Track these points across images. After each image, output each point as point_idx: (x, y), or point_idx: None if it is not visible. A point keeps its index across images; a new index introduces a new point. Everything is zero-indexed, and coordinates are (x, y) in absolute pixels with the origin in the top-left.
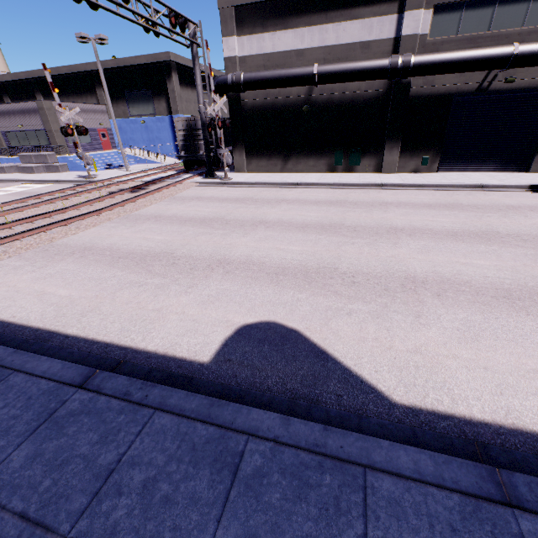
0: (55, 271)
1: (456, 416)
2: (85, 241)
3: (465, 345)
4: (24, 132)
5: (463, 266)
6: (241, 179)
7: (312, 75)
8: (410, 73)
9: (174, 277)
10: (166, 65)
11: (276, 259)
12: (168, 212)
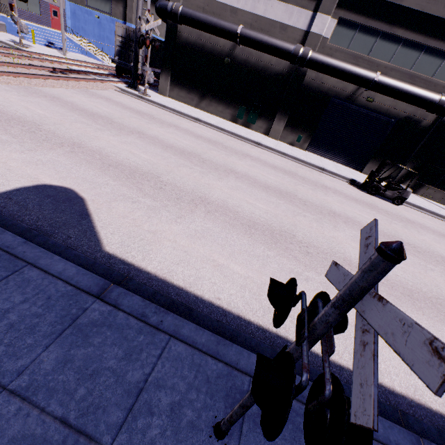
0: None
1: (135, 265)
2: None
3: (189, 239)
4: None
5: (247, 204)
6: (157, 99)
7: (236, 33)
8: (306, 64)
9: (23, 140)
10: None
11: (121, 157)
12: (69, 98)
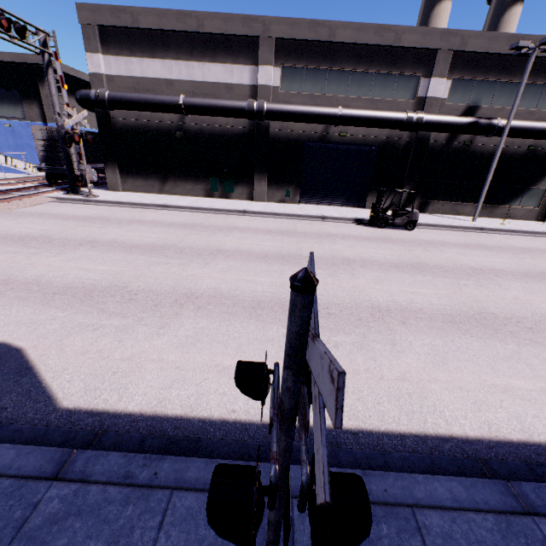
0: None
1: (109, 412)
2: None
3: (179, 350)
4: None
5: (245, 283)
6: (109, 197)
7: (179, 104)
8: (265, 117)
9: None
10: (37, 68)
11: (70, 279)
12: None
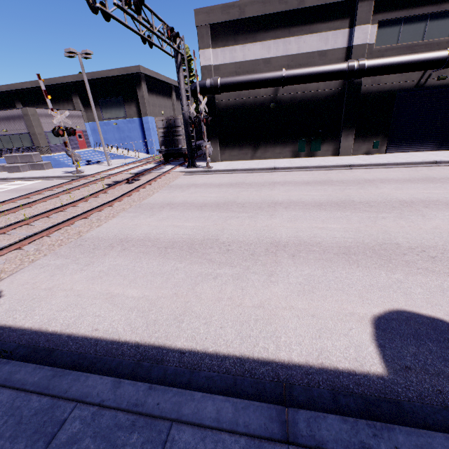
0: (106, 267)
1: None
2: (115, 233)
3: None
4: (8, 136)
5: None
6: (221, 167)
7: (281, 78)
8: (364, 74)
9: (243, 265)
10: (136, 77)
11: (327, 238)
12: (176, 199)
